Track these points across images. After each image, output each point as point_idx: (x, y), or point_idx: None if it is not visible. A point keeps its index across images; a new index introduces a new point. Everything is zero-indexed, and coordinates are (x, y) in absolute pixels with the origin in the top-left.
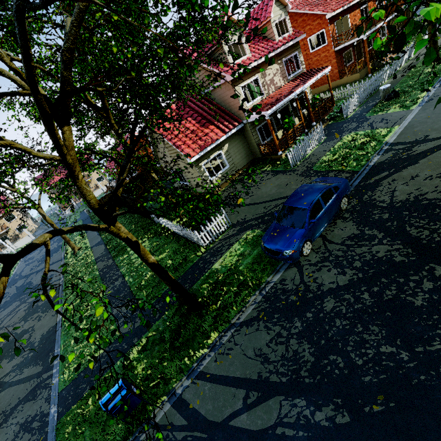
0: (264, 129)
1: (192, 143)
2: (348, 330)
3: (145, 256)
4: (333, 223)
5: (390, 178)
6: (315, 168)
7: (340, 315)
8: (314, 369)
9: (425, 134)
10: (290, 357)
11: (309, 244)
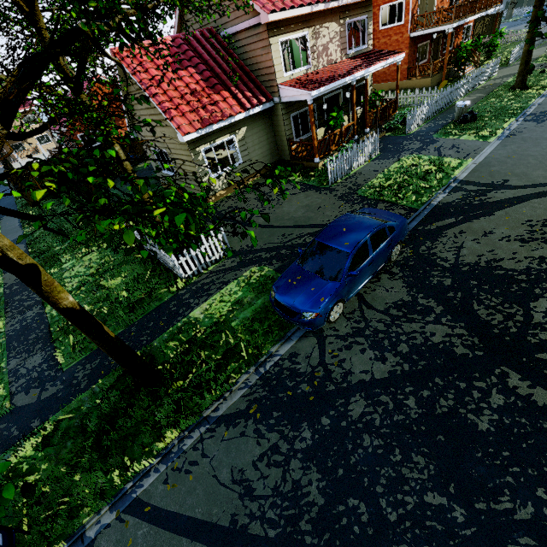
0: (301, 121)
1: (190, 111)
2: (380, 456)
3: (53, 296)
4: (376, 278)
5: (457, 228)
6: (361, 192)
7: (371, 428)
8: (322, 520)
9: (504, 177)
10: (287, 492)
11: (340, 306)
